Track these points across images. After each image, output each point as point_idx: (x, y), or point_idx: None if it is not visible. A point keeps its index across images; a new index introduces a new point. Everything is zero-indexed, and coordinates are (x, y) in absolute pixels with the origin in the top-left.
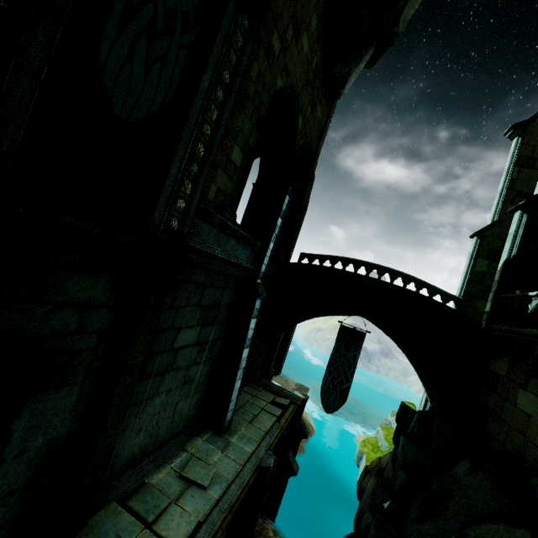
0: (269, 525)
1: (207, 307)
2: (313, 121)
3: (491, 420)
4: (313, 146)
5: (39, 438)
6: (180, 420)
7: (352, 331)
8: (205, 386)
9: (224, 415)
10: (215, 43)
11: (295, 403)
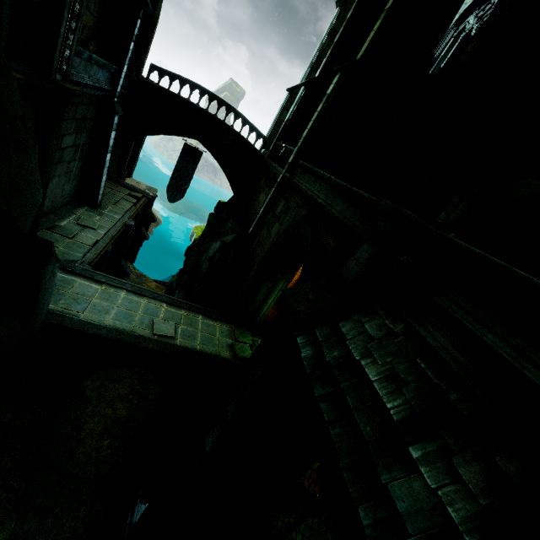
0: (130, 266)
1: (79, 120)
2: None
3: (251, 206)
4: None
5: None
6: (66, 197)
7: (193, 150)
8: (79, 177)
9: (97, 197)
10: None
11: (147, 197)
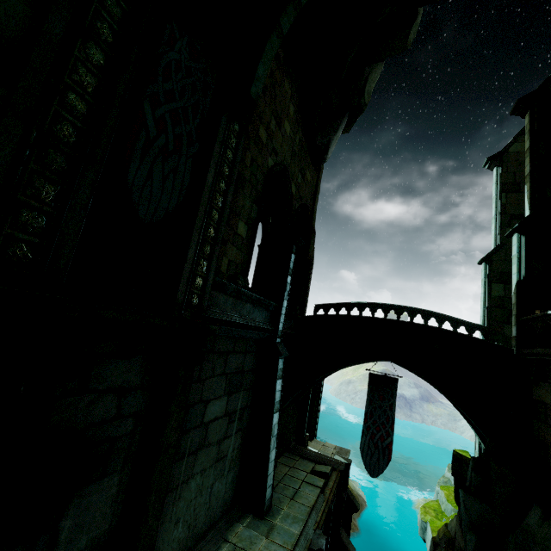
0: None
1: (231, 374)
2: (305, 185)
3: None
4: (309, 205)
5: (83, 538)
6: (217, 505)
7: (383, 378)
8: (239, 461)
9: (263, 493)
10: (214, 148)
11: (337, 470)
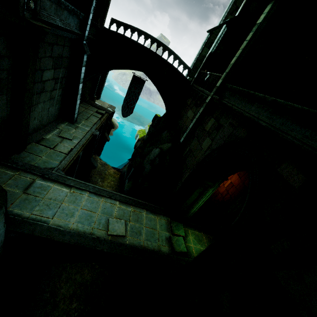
0: (98, 157)
1: (55, 58)
2: None
3: (180, 120)
4: None
5: None
6: (51, 116)
7: (139, 79)
8: (61, 101)
9: (73, 115)
10: None
11: (108, 113)
